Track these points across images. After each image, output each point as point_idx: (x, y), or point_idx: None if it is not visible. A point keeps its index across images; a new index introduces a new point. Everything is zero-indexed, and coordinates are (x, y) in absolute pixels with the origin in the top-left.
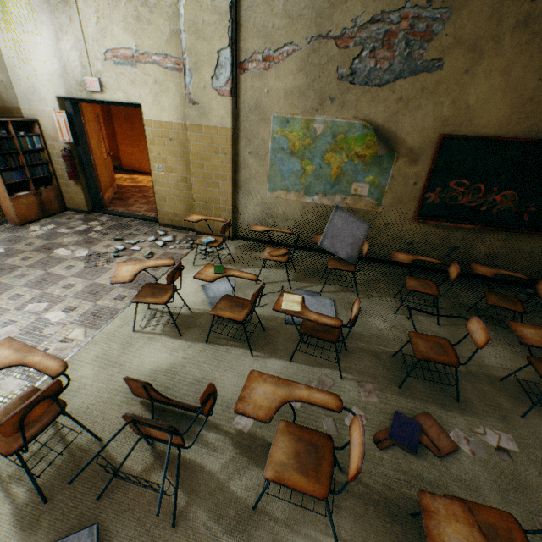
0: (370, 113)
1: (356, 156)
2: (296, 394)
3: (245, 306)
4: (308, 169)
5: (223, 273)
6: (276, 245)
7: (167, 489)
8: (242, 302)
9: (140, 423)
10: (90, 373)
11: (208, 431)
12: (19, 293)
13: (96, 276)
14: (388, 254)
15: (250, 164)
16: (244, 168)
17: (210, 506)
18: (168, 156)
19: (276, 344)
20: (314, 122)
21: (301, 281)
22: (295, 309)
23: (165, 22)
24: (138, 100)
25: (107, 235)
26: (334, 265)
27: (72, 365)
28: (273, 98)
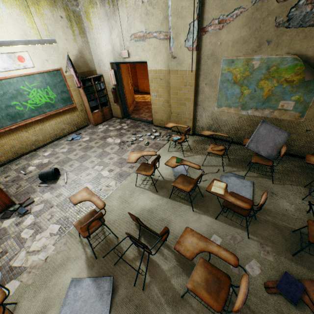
0: (301, 48)
1: (285, 81)
2: (210, 248)
3: (191, 183)
4: (245, 92)
5: (180, 163)
6: (219, 140)
7: (140, 273)
8: (190, 180)
9: (132, 238)
10: (116, 204)
11: (164, 248)
12: (93, 160)
13: (122, 154)
14: (306, 152)
15: (205, 91)
16: (201, 93)
17: (160, 287)
18: (159, 88)
19: (208, 206)
20: (252, 60)
21: (231, 167)
22: (219, 192)
23: (160, 12)
24: (145, 59)
25: (129, 131)
26: (256, 160)
27: (109, 198)
28: (223, 47)
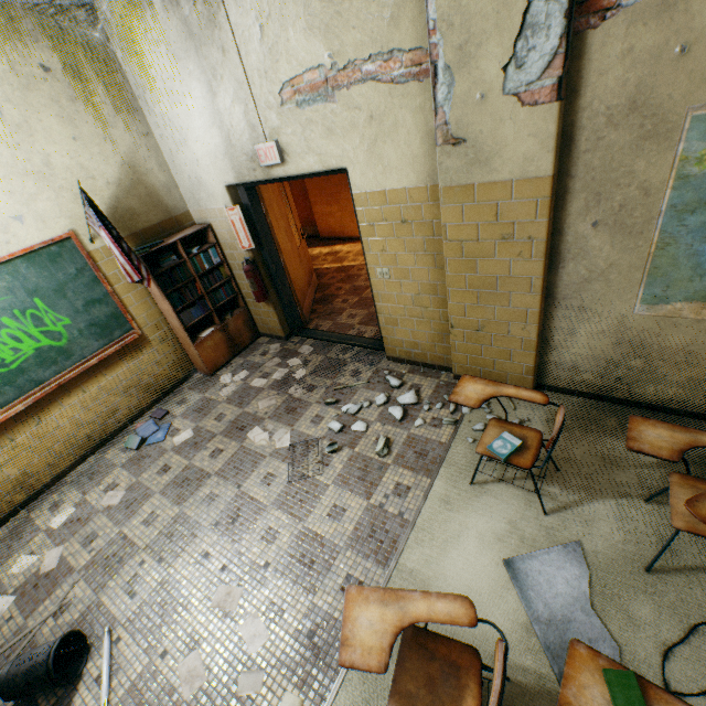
0: None
1: None
2: None
3: None
4: None
5: None
6: (645, 408)
7: None
8: None
9: None
10: None
11: None
12: (206, 548)
13: (305, 507)
14: None
15: (592, 249)
16: (574, 258)
17: None
18: (398, 251)
19: None
20: None
21: None
22: None
23: None
24: (340, 162)
25: (314, 391)
26: None
27: None
28: (701, 64)
